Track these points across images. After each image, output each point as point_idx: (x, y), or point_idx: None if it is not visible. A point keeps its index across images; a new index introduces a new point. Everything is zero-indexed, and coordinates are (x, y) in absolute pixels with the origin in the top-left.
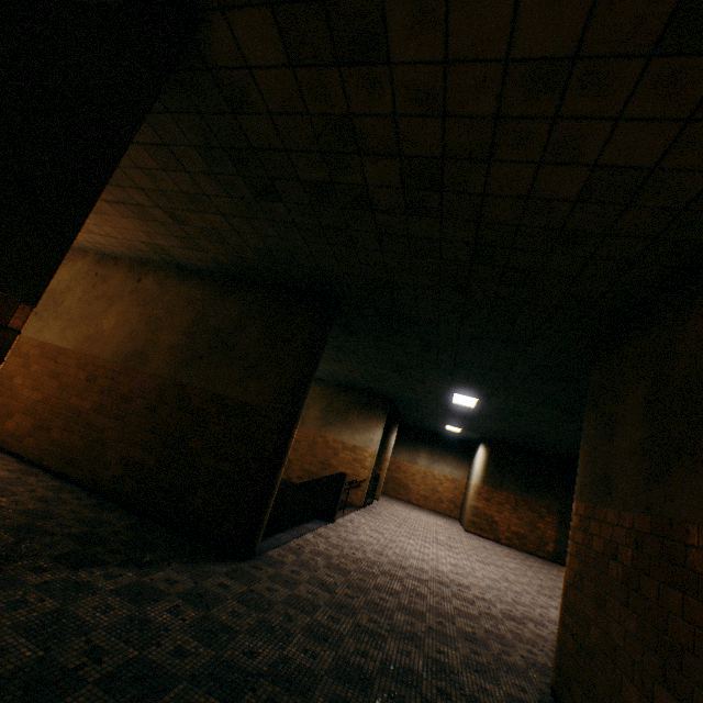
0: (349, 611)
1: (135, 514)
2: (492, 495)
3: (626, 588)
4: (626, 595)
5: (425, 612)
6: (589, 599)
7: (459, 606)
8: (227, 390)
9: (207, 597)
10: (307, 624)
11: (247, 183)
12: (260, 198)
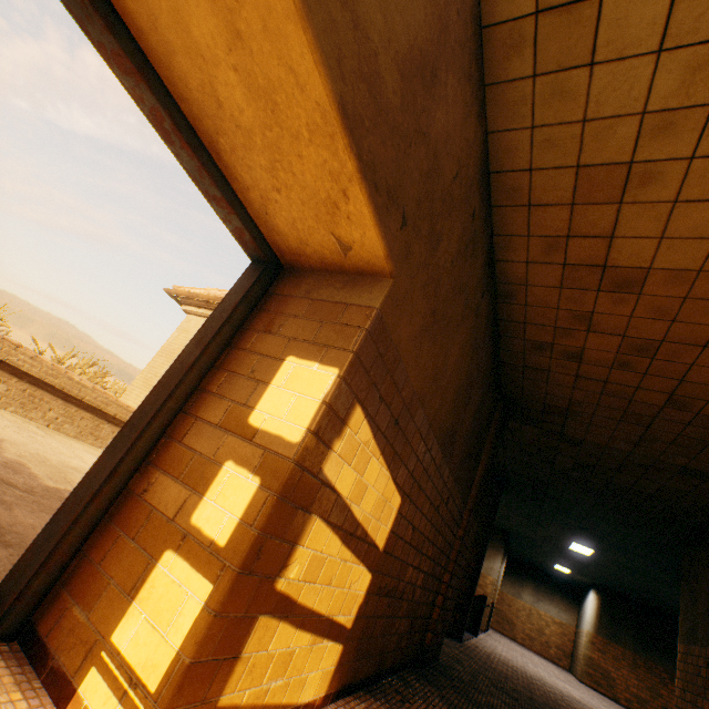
0: (532, 687)
1: None
2: (607, 647)
3: (703, 687)
4: (704, 692)
5: (576, 708)
6: (688, 701)
7: None
8: None
9: (465, 653)
10: (517, 682)
11: None
12: None
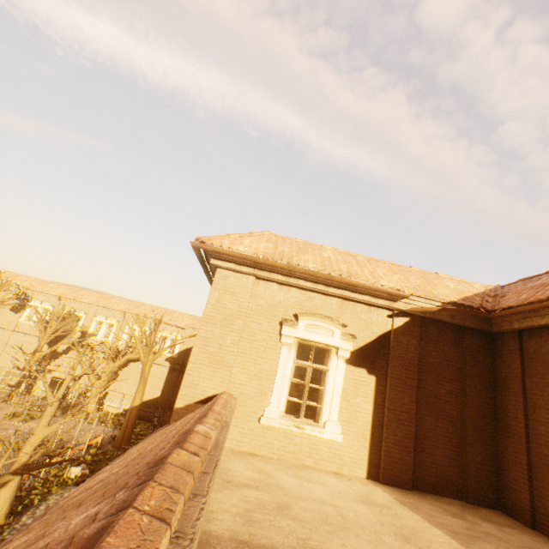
0: None
1: None
2: None
3: None
4: None
5: None
6: None
7: None
8: None
9: None
10: None
11: None
12: None
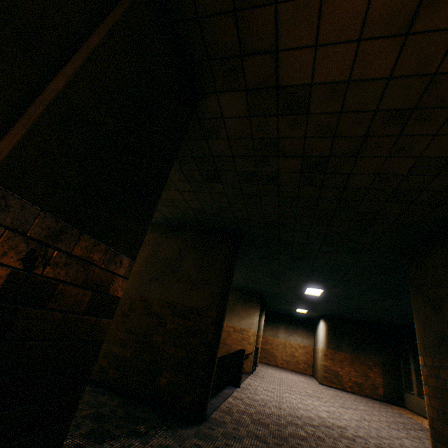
0: None
1: (118, 395)
2: (335, 356)
3: None
4: None
5: None
6: None
7: (348, 444)
8: (177, 299)
9: None
10: None
11: (201, 174)
12: (207, 181)
